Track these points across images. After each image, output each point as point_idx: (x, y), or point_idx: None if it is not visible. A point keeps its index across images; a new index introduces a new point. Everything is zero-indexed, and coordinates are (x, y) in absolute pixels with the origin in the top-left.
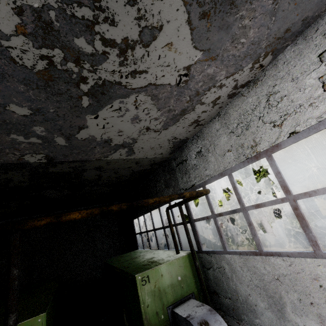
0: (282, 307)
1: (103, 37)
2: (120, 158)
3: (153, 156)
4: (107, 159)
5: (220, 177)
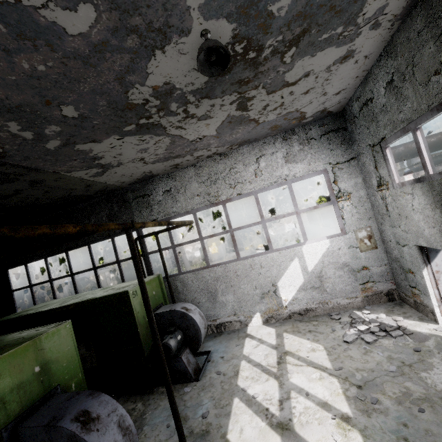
0: (216, 295)
1: (187, 109)
2: (81, 177)
3: (112, 183)
4: (65, 175)
5: (186, 215)
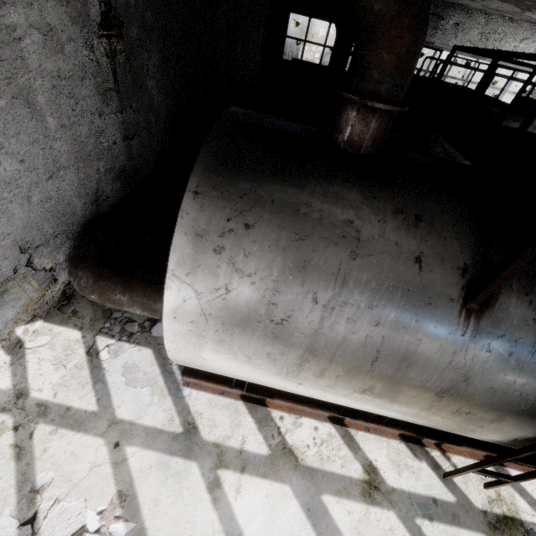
0: None
1: None
2: None
3: None
4: None
5: None
